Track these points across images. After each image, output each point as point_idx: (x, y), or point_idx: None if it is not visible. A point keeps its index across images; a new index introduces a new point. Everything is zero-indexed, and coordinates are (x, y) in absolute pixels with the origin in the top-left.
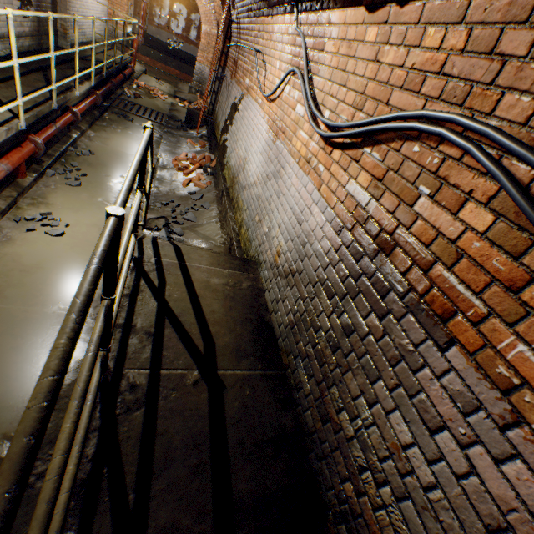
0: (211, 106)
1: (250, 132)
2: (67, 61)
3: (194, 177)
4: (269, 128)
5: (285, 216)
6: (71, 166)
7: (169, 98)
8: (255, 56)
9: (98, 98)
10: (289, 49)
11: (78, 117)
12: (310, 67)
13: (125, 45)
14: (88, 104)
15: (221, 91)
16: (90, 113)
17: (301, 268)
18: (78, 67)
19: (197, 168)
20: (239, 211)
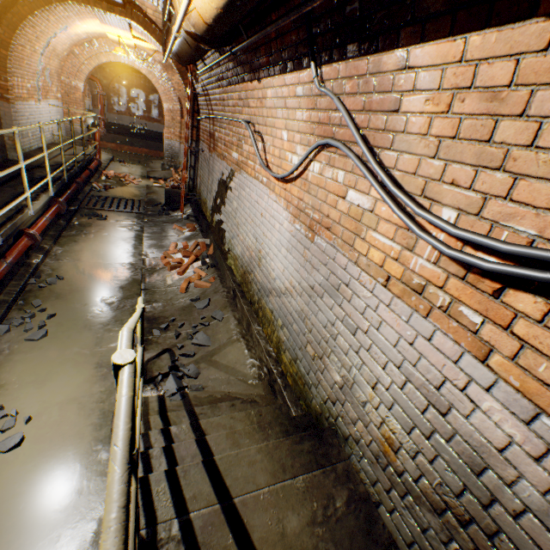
0: (191, 181)
1: (258, 217)
2: (18, 174)
3: (193, 275)
4: (294, 216)
5: (384, 374)
6: (32, 307)
7: (143, 180)
8: (248, 129)
9: (62, 206)
10: (303, 115)
11: (36, 238)
12: (365, 136)
13: (87, 139)
14: (50, 217)
15: (199, 165)
16: (54, 225)
17: (488, 522)
18: (33, 177)
19: (193, 261)
20: (268, 323)
